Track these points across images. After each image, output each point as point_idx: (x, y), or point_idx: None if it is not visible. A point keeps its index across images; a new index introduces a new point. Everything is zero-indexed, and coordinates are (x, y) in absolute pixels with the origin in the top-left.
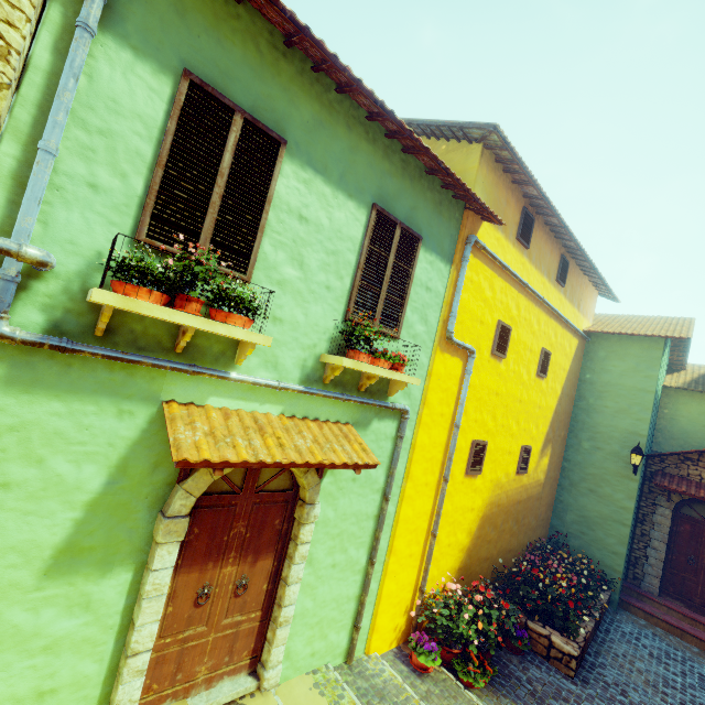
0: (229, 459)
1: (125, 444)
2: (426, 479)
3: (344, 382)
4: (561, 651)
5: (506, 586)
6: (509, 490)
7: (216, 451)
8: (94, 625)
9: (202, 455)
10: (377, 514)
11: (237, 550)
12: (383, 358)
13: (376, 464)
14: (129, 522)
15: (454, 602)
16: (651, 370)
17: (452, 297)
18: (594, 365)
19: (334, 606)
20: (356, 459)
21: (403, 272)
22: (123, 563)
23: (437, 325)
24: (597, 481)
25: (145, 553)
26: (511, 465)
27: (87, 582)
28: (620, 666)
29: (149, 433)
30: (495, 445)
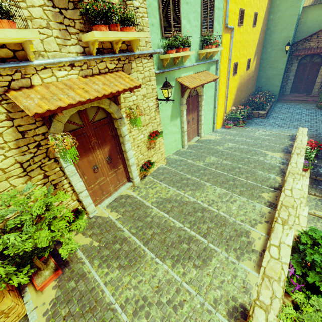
0: (197, 85)
1: (172, 92)
2: (224, 81)
3: (203, 58)
4: (261, 114)
5: (244, 108)
6: (244, 77)
7: (193, 85)
8: (177, 129)
9: (193, 86)
10: (214, 95)
11: (191, 111)
12: (213, 45)
13: (218, 78)
14: (177, 108)
15: (234, 112)
16: (298, 3)
17: (226, 8)
18: (274, 9)
19: (209, 120)
20: (215, 78)
21: (212, 6)
22: (178, 117)
23: (222, 23)
24: (272, 63)
25: (180, 114)
26: (244, 68)
27: (175, 121)
28: (276, 113)
29: (175, 88)
30: (240, 63)
